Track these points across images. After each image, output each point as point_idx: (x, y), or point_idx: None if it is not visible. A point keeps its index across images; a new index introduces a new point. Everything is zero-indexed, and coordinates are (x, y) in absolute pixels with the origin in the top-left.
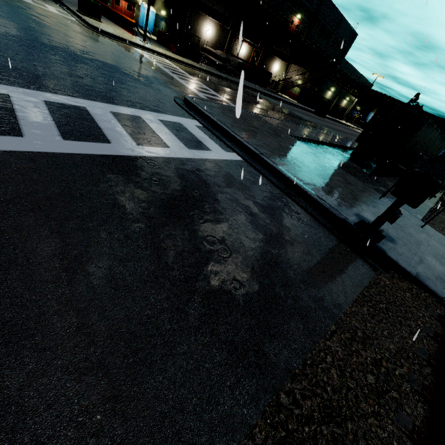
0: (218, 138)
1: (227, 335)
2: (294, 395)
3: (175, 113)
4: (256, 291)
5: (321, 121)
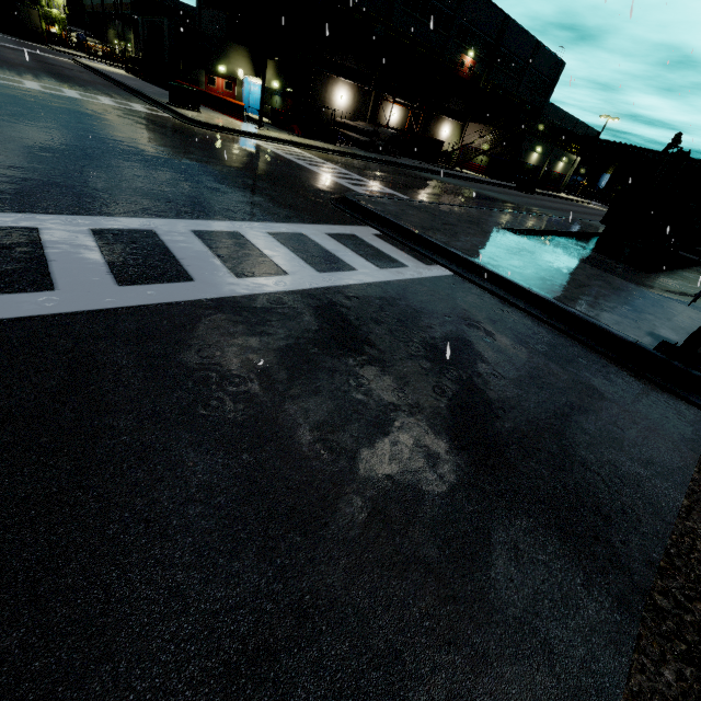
0: (409, 248)
1: (547, 517)
2: (674, 597)
3: (341, 221)
4: (557, 456)
5: (530, 199)
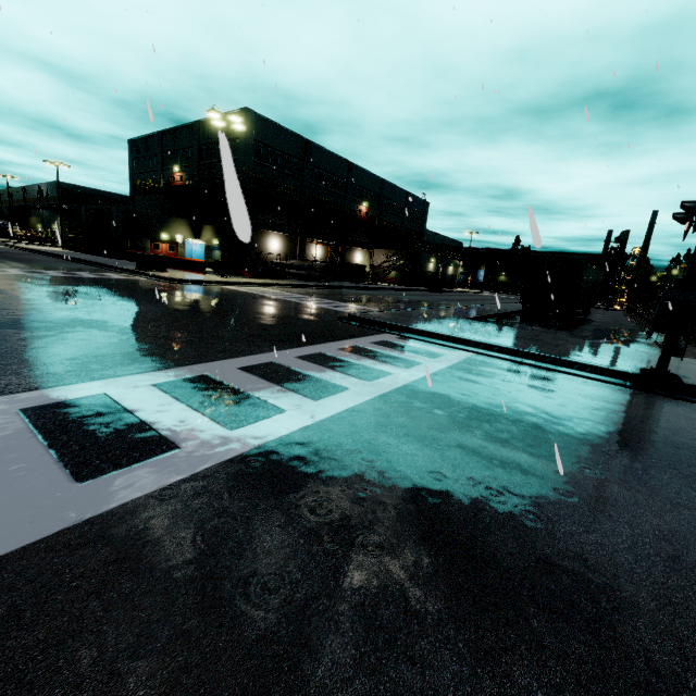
0: (429, 342)
1: None
2: None
3: (366, 333)
4: (667, 443)
5: (445, 296)
